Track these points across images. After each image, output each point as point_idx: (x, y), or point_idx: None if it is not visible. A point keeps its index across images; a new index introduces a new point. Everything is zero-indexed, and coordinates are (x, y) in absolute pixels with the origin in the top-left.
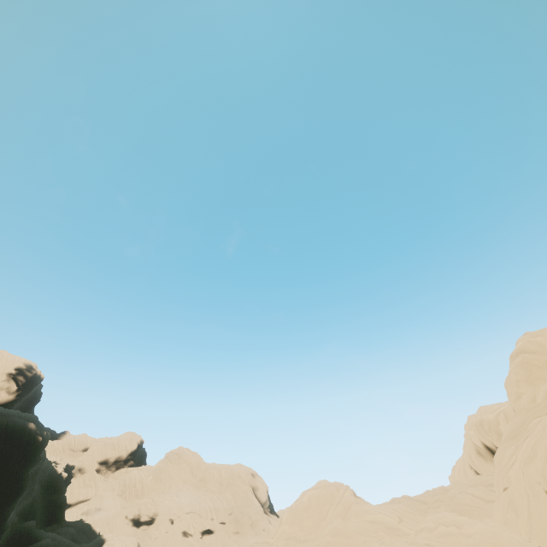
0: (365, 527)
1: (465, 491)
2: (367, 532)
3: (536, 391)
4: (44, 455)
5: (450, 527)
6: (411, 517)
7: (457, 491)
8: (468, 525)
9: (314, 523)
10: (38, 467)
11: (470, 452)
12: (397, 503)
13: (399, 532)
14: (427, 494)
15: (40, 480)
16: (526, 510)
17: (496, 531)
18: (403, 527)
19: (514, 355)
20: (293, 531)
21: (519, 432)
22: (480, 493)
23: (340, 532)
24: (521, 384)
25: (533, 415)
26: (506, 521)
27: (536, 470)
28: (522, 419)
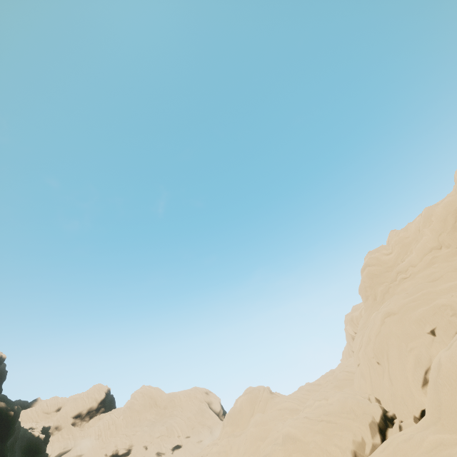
0: (276, 414)
1: (343, 370)
2: (277, 417)
3: (376, 293)
4: (19, 425)
5: (321, 401)
6: (309, 398)
7: (339, 371)
8: (332, 396)
9: (246, 420)
10: (15, 437)
11: (349, 340)
12: (302, 390)
13: (298, 411)
14: (322, 378)
15: (20, 447)
16: (369, 376)
17: (346, 396)
18: (301, 407)
19: (363, 269)
20: (232, 430)
21: (366, 324)
22: (353, 369)
23: (259, 422)
24: (367, 289)
25: (373, 311)
26: (360, 386)
27: (370, 349)
28: (368, 314)
